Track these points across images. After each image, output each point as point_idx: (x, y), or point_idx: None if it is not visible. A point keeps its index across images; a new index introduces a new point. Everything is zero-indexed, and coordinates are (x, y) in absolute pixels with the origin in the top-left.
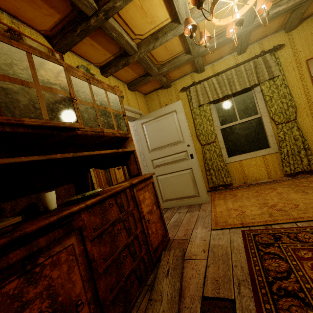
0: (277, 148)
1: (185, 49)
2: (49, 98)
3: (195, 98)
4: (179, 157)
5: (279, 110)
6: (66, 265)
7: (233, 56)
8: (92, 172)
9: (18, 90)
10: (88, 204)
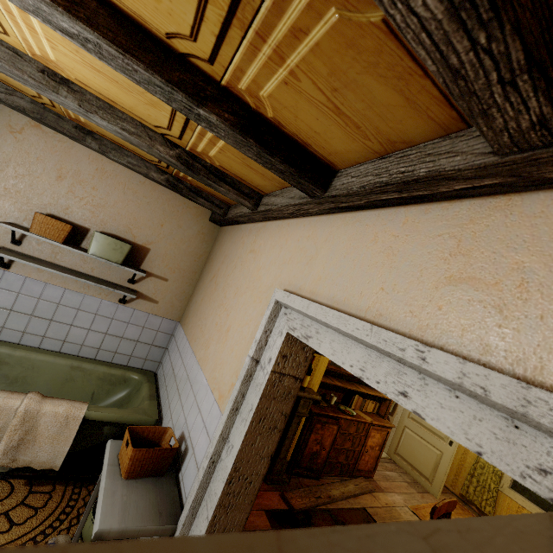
0: None
1: None
2: None
3: None
4: (438, 432)
5: None
6: (329, 433)
7: None
8: (356, 397)
9: None
10: (347, 418)
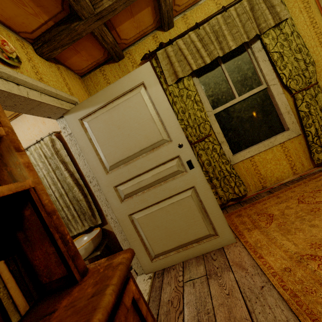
0: (299, 129)
1: None
2: None
3: (168, 69)
4: (167, 170)
5: (296, 72)
6: None
7: None
8: None
9: None
10: None
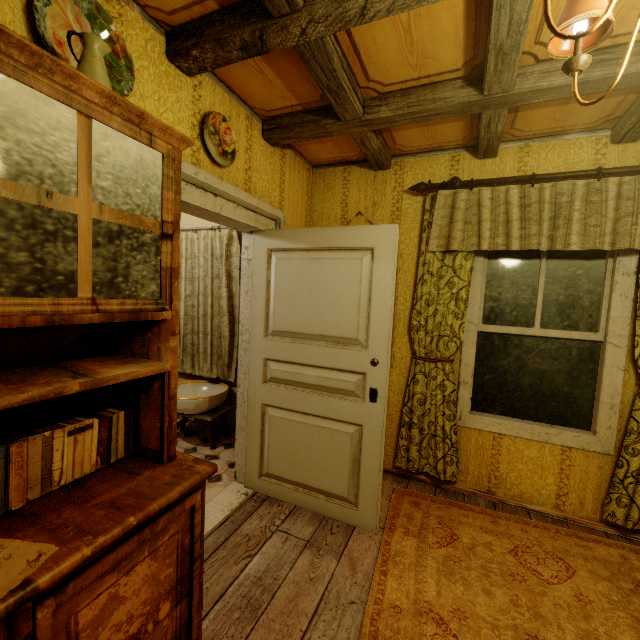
0: (613, 444)
1: (468, 64)
2: None
3: (442, 225)
4: (340, 382)
5: None
6: None
7: (595, 140)
8: None
9: None
10: None
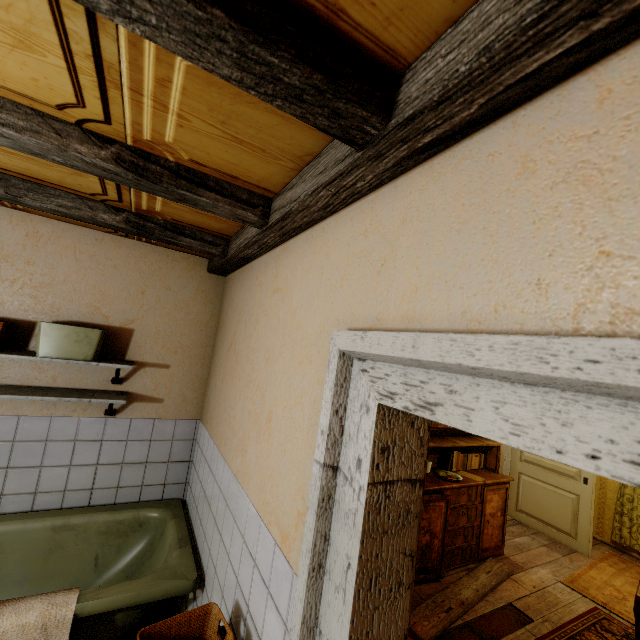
0: None
1: None
2: None
3: None
4: (565, 470)
5: None
6: (437, 514)
7: None
8: (454, 454)
9: None
10: (453, 486)
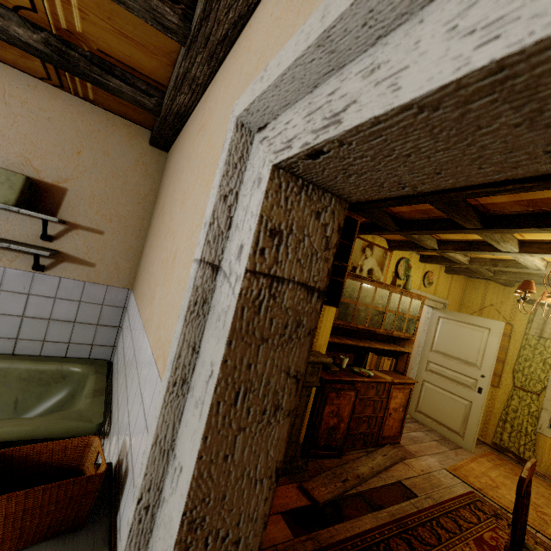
0: None
1: None
2: (373, 312)
3: (539, 323)
4: (464, 380)
5: None
6: (346, 401)
7: None
8: (369, 355)
9: (363, 309)
10: (364, 380)
